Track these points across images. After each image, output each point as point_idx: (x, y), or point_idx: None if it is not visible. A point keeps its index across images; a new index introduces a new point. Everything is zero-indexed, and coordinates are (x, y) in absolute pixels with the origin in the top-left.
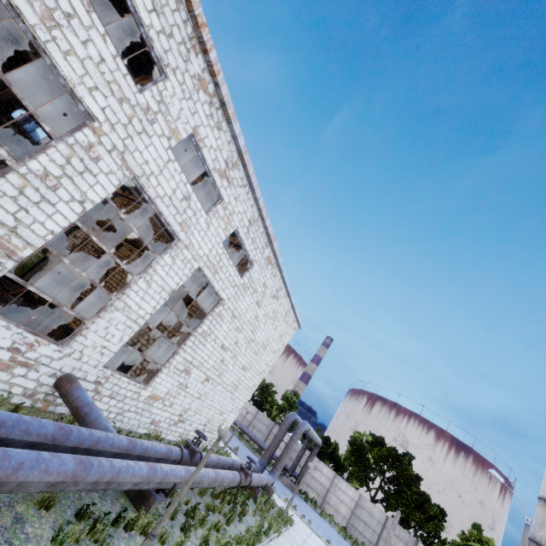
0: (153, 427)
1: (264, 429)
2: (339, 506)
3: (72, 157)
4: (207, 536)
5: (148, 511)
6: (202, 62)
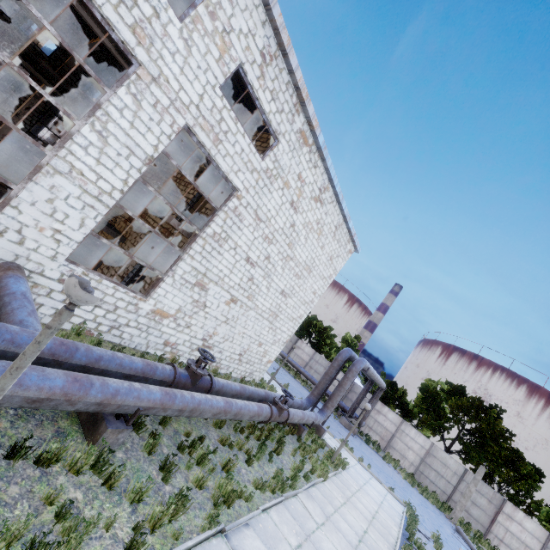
0: (170, 350)
1: (321, 370)
2: (406, 452)
3: None
4: (200, 480)
5: (97, 441)
6: None
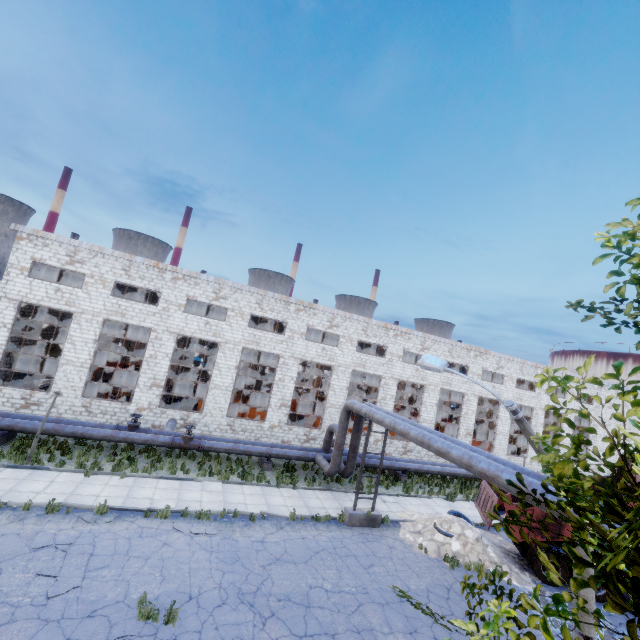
0: None
1: None
2: None
3: (535, 418)
4: None
5: None
6: (539, 369)
